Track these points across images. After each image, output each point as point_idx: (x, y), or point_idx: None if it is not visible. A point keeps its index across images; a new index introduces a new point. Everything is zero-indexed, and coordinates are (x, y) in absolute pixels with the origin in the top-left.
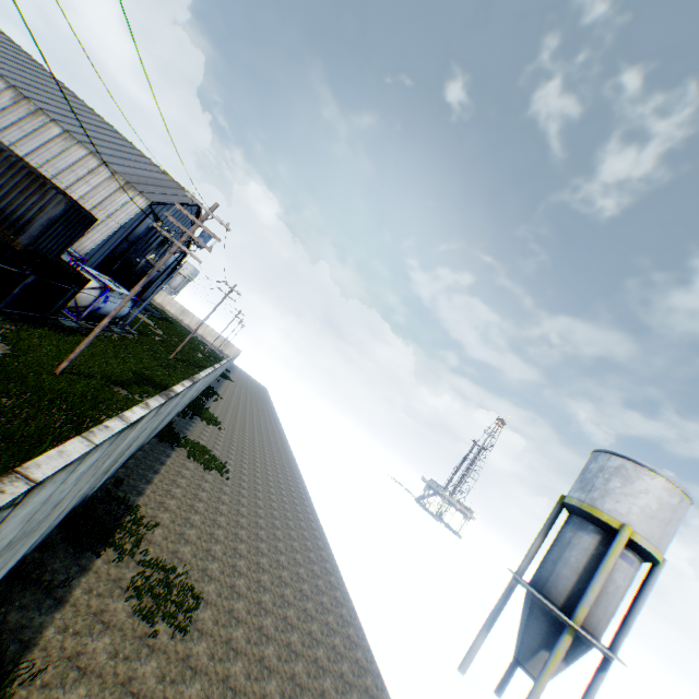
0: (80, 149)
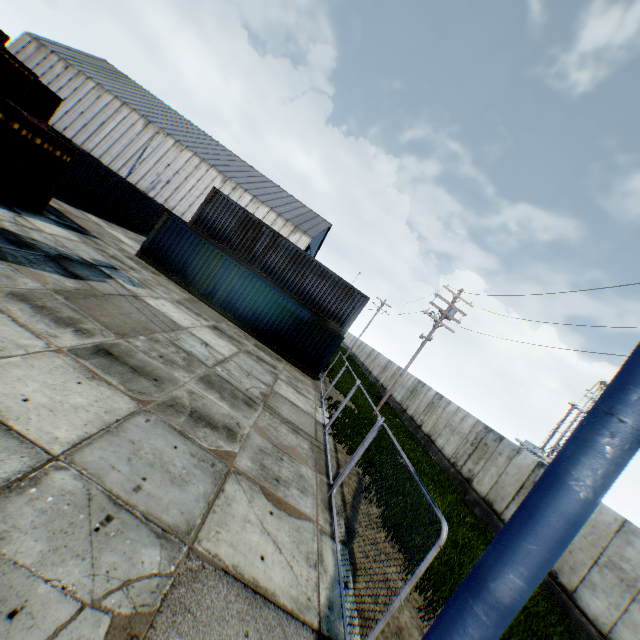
0: (263, 207)
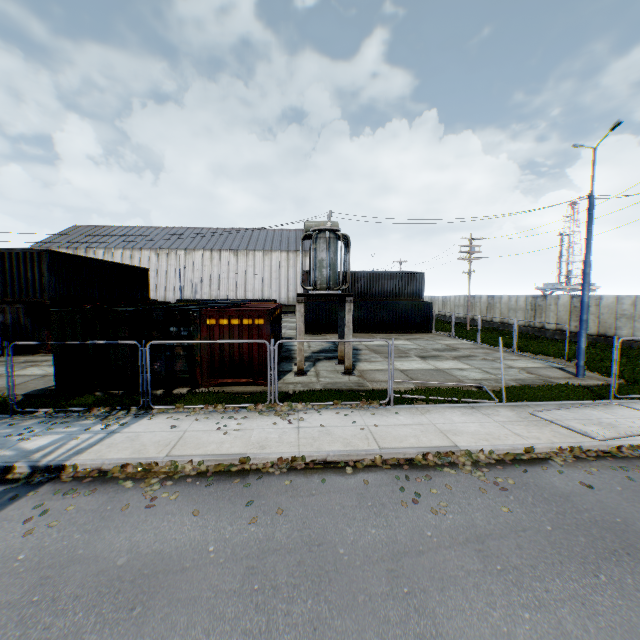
0: (274, 254)
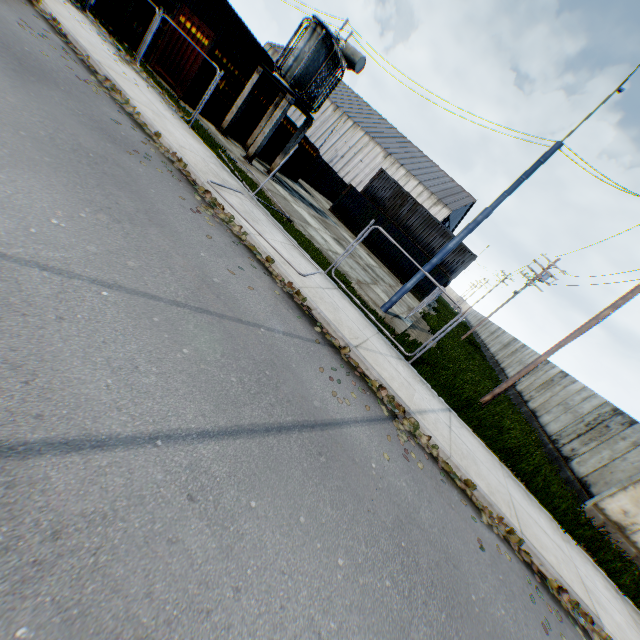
0: (413, 181)
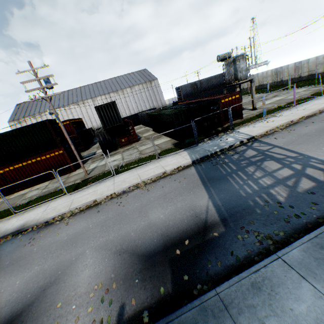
0: (136, 87)
